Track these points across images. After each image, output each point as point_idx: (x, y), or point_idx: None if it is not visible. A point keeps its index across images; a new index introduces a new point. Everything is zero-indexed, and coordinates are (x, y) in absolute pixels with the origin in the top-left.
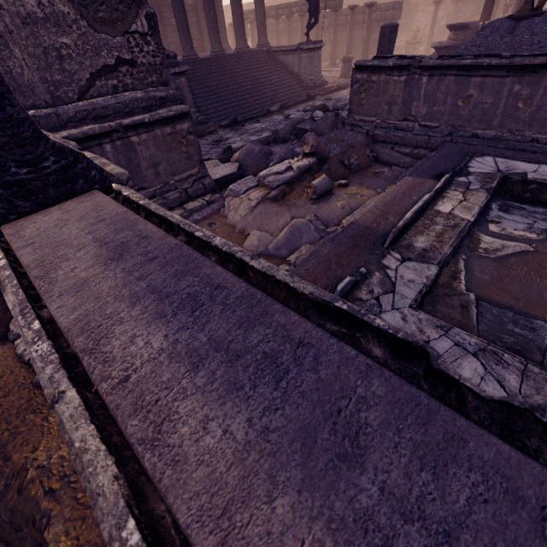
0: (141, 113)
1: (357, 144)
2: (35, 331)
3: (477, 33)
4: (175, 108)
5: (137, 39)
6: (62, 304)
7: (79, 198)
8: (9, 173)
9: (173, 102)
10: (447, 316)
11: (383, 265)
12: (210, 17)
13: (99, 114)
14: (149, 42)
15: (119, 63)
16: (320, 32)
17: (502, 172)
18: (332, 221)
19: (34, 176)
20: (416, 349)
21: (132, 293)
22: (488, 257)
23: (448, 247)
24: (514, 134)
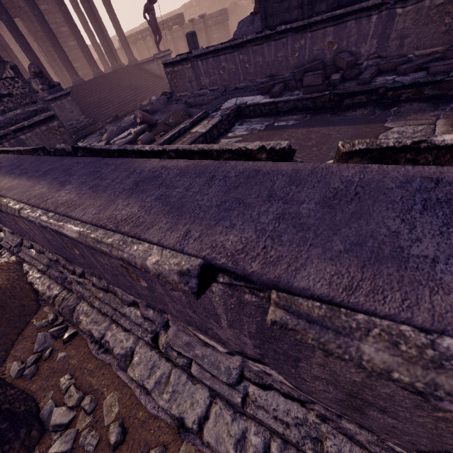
0: (23, 121)
1: (178, 111)
2: None
3: (237, 27)
4: (44, 114)
5: (9, 81)
6: None
7: None
8: None
9: (43, 111)
10: None
11: None
12: (85, 51)
13: None
14: (17, 81)
15: (1, 97)
16: (179, 42)
17: (236, 104)
18: None
19: None
20: (44, 147)
21: None
22: None
23: None
24: (252, 82)
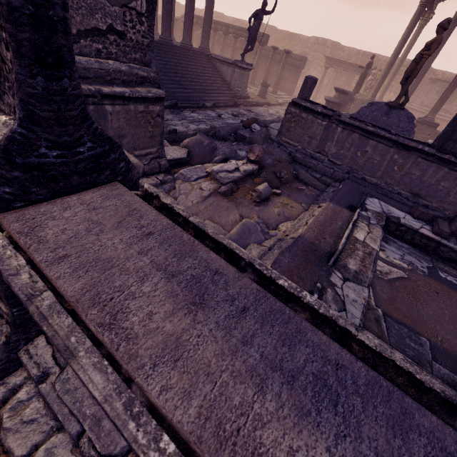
0: (120, 85)
1: (283, 161)
2: (172, 456)
3: (366, 106)
4: (154, 90)
5: (132, 15)
6: (166, 384)
7: (102, 190)
8: (36, 153)
9: (151, 83)
10: (368, 328)
11: (331, 282)
12: (167, 9)
13: (79, 73)
14: (142, 22)
15: (109, 30)
16: (246, 55)
17: (386, 213)
18: (271, 225)
19: (62, 160)
20: None
21: (250, 368)
22: (383, 279)
23: (370, 272)
24: (388, 186)
